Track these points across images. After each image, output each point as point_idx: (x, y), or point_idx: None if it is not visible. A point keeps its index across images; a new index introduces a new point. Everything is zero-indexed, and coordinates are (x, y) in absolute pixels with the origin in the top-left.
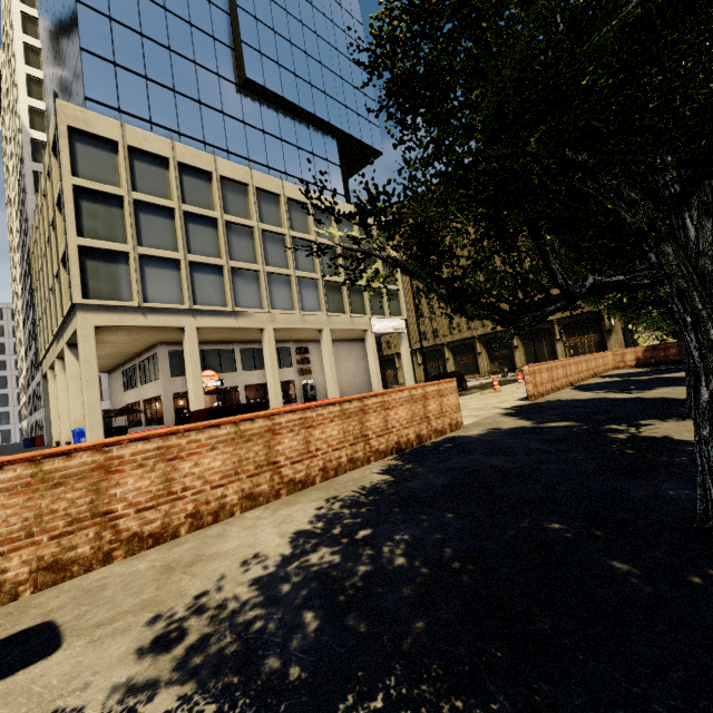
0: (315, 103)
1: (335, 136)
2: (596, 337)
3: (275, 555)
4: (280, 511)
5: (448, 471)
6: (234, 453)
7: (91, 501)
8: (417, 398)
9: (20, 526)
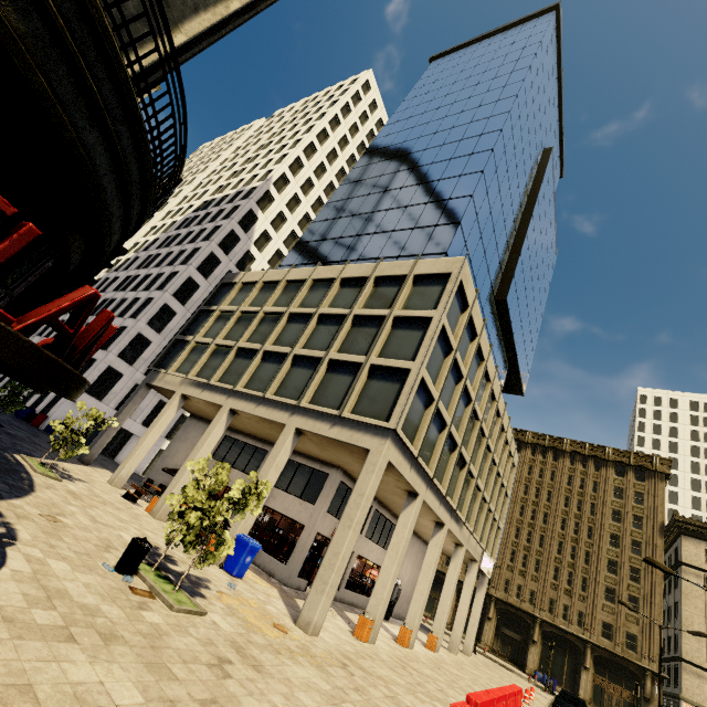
0: (518, 337)
1: (509, 364)
2: (629, 694)
3: None
4: None
5: None
6: None
7: None
8: None
9: None
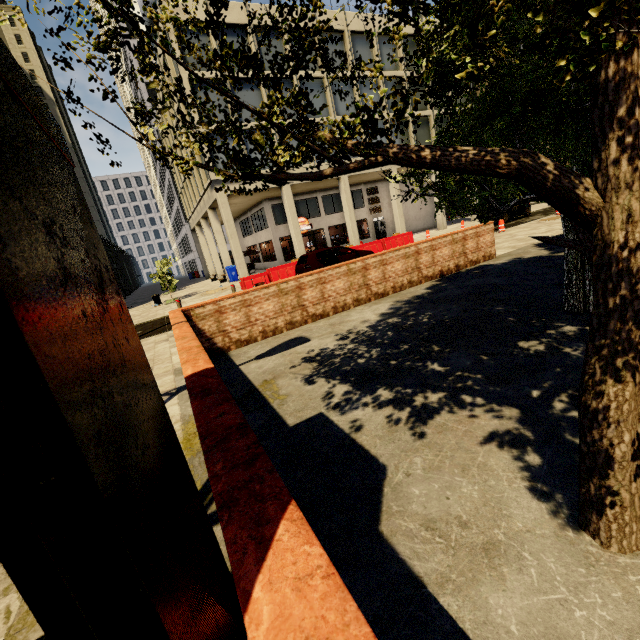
0: None
1: None
2: None
3: (374, 320)
4: (372, 307)
5: (465, 287)
6: (348, 280)
7: (297, 301)
8: (457, 240)
9: (278, 309)
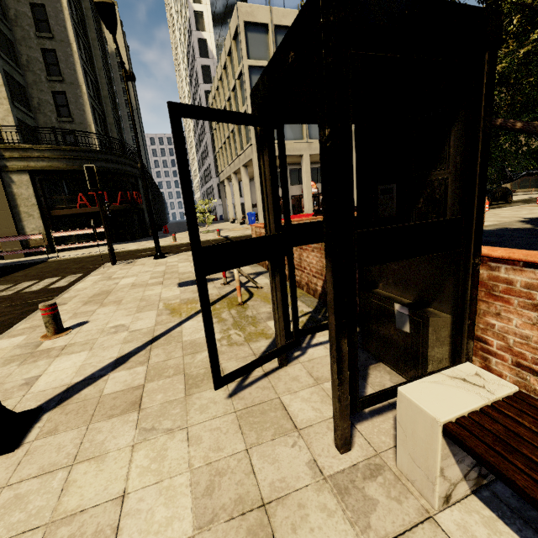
0: None
1: None
2: None
3: None
4: None
5: None
6: None
7: None
8: None
9: None
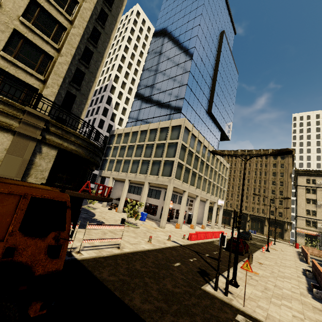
0: (221, 121)
1: (221, 131)
2: (280, 230)
3: None
4: None
5: None
6: None
7: None
8: None
9: None
